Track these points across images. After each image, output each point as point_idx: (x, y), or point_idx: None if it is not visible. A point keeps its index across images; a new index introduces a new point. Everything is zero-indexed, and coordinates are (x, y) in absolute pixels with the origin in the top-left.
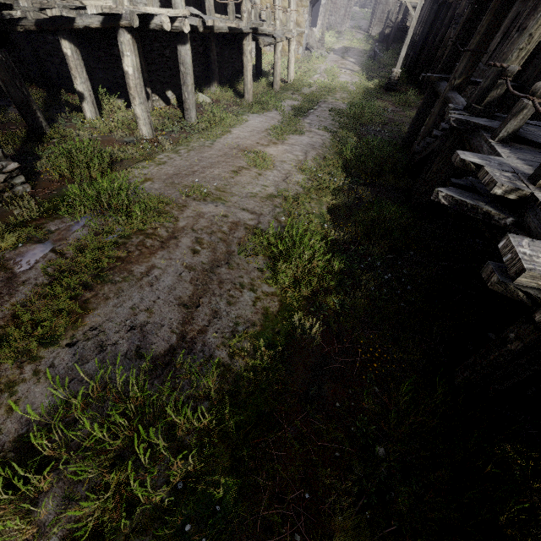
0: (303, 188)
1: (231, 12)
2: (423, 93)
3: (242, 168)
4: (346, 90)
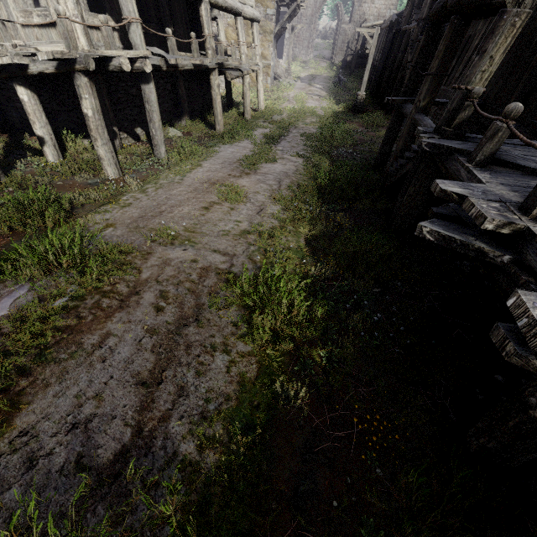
0: (278, 220)
1: (195, 50)
2: (389, 113)
3: (213, 204)
4: (315, 115)
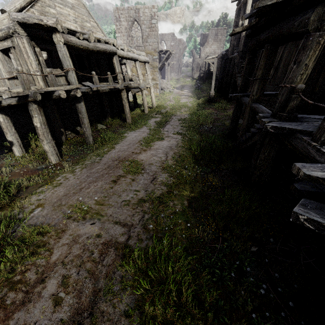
0: (166, 186)
1: (110, 81)
2: (230, 100)
3: (119, 177)
4: (186, 107)
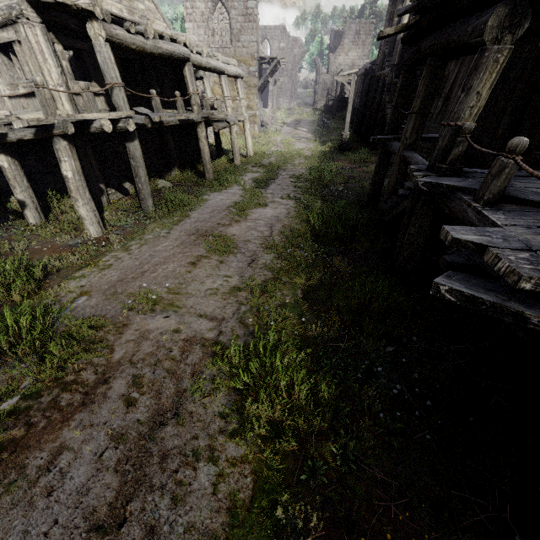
0: (271, 271)
1: (180, 107)
2: (374, 149)
3: (200, 257)
4: (303, 156)
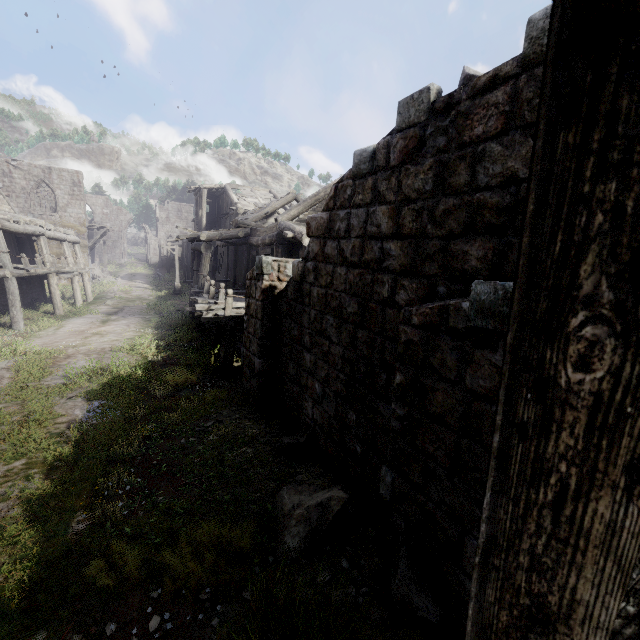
0: (134, 335)
1: (39, 263)
2: None
3: (89, 336)
4: (143, 299)
